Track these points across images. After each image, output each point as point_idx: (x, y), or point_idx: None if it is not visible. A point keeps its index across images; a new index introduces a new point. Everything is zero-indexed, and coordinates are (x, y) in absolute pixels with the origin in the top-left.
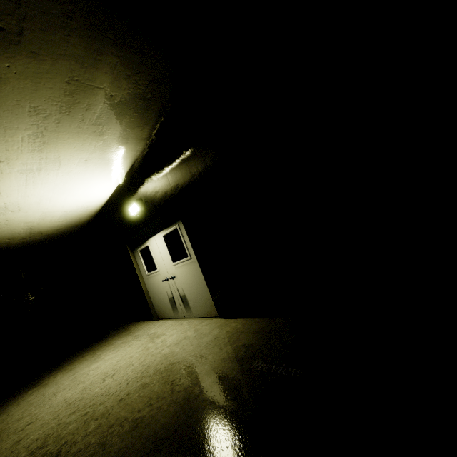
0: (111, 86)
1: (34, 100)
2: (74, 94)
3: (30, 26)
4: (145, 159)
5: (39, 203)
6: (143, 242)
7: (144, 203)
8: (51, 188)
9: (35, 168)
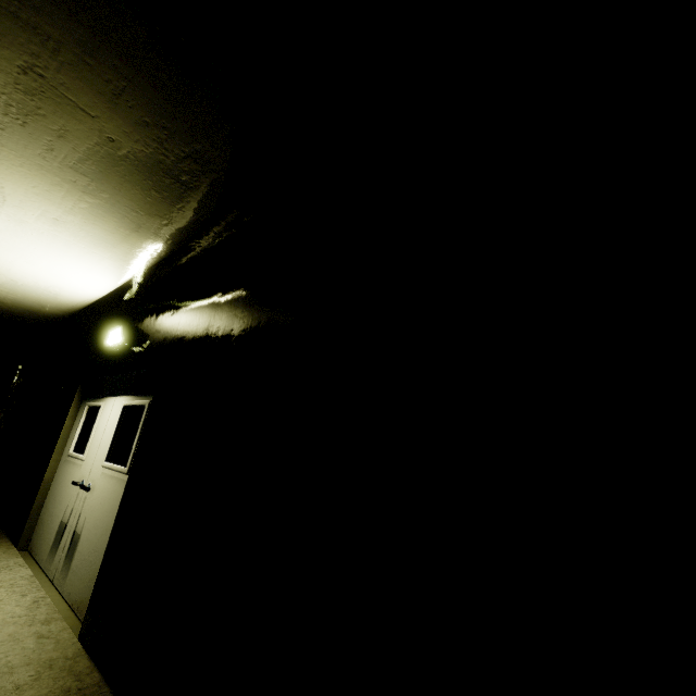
0: (110, 122)
1: None
2: (36, 97)
3: None
4: (169, 274)
5: None
6: (101, 396)
7: (136, 337)
8: None
9: None
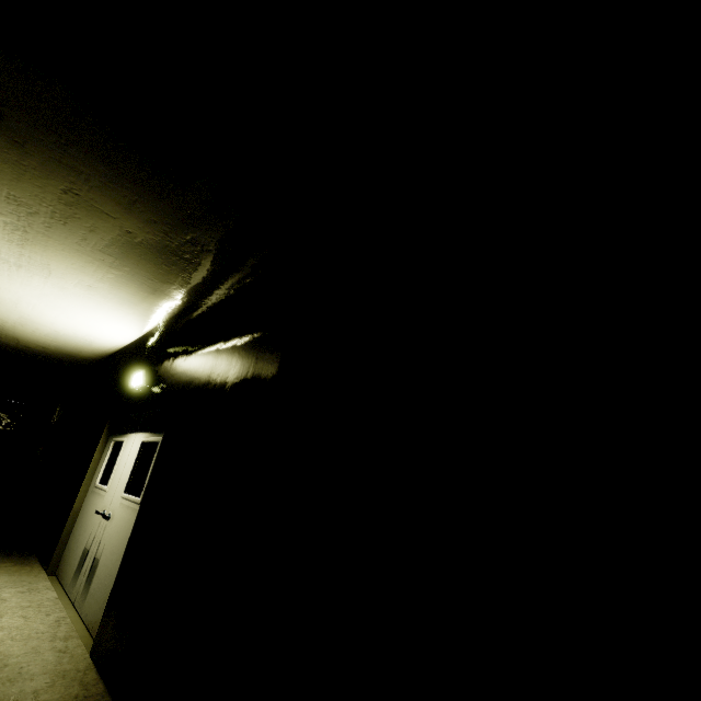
0: (128, 221)
1: (16, 189)
2: (74, 207)
3: (14, 114)
4: (183, 325)
5: (17, 304)
6: (125, 432)
7: (155, 380)
8: (37, 294)
9: (13, 261)
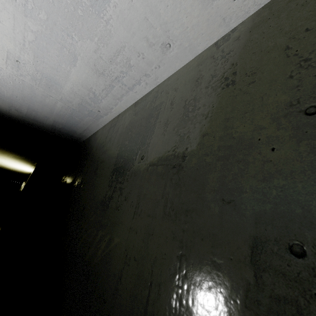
0: (13, 155)
1: None
2: (3, 152)
3: None
4: None
5: (2, 162)
6: None
7: None
8: (5, 161)
9: None
